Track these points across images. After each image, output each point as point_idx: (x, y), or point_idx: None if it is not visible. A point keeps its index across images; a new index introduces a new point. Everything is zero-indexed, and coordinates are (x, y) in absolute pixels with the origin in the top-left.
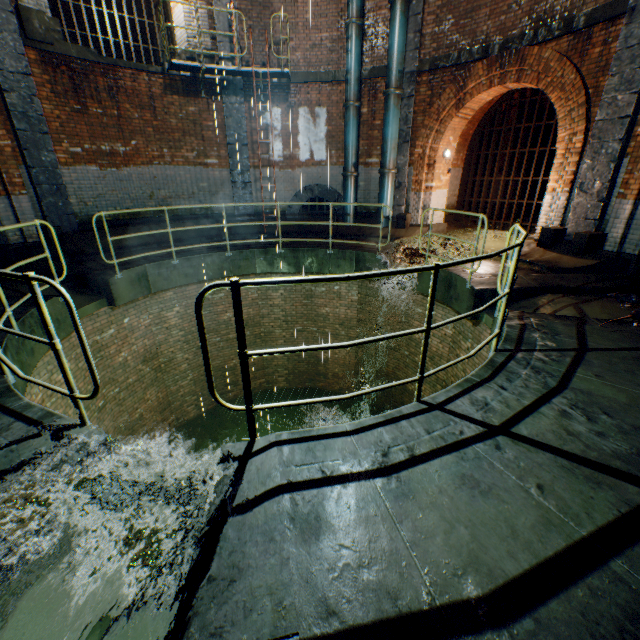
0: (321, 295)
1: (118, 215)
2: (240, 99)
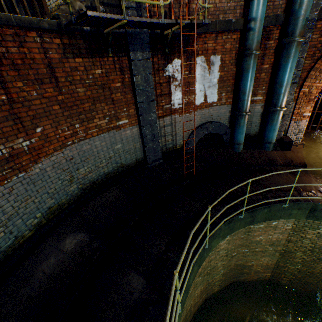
0: (258, 229)
1: (39, 222)
2: (146, 54)
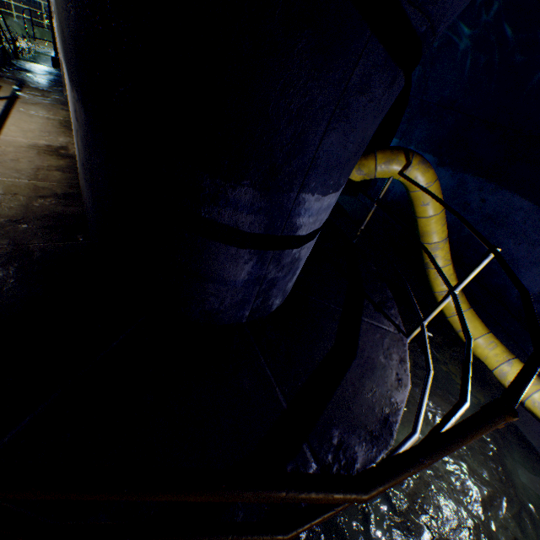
0: None
1: None
2: None
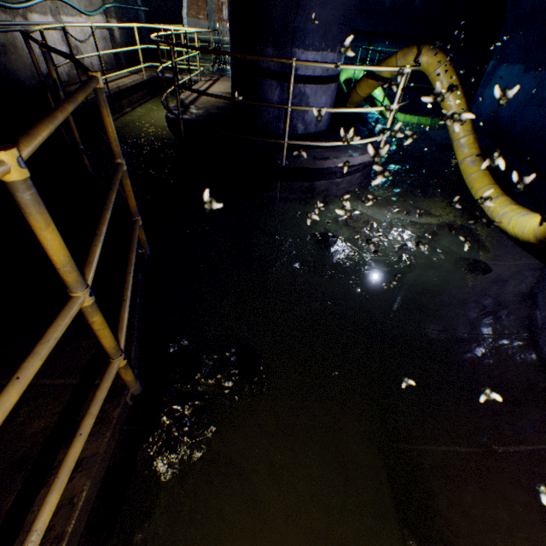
0: None
1: None
2: None
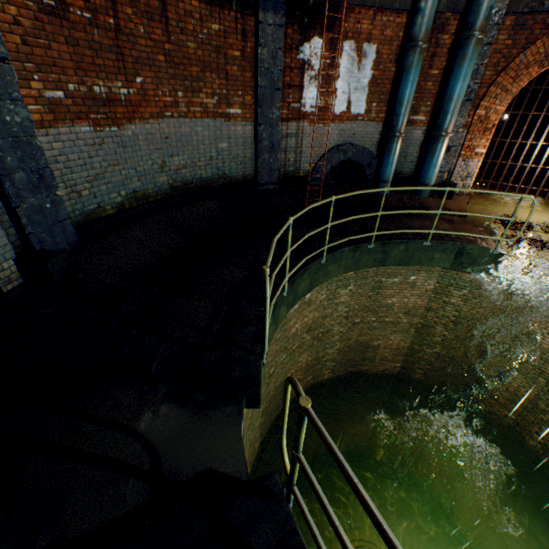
0: (391, 286)
1: (122, 203)
2: (279, 18)
